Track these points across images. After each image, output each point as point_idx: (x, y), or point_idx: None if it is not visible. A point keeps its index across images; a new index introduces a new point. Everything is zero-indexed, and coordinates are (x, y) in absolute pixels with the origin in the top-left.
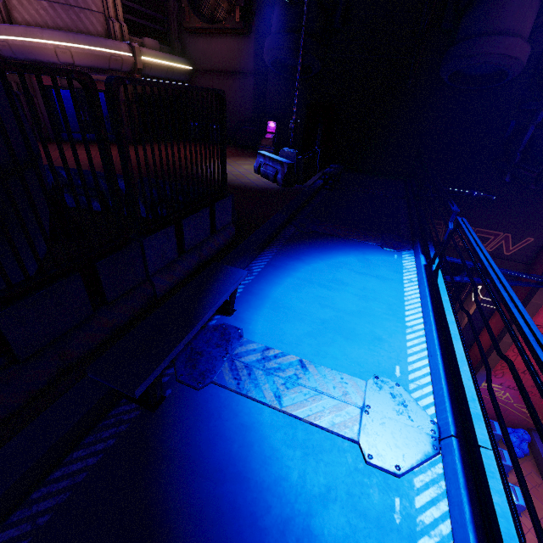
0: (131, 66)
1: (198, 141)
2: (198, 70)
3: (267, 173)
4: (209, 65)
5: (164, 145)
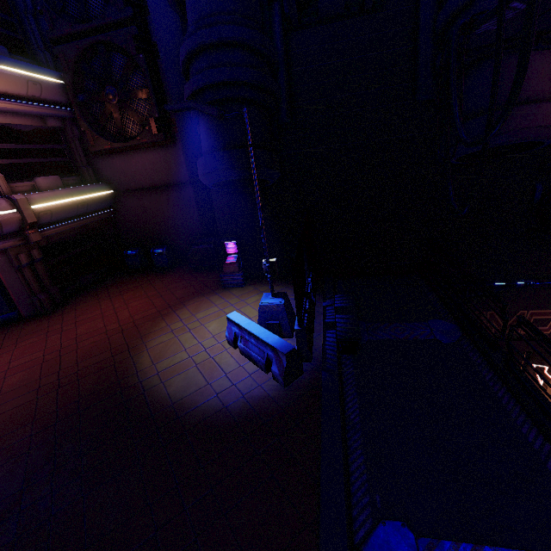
0: (18, 224)
1: (140, 272)
2: (122, 191)
3: (251, 355)
4: (133, 184)
5: (92, 301)
